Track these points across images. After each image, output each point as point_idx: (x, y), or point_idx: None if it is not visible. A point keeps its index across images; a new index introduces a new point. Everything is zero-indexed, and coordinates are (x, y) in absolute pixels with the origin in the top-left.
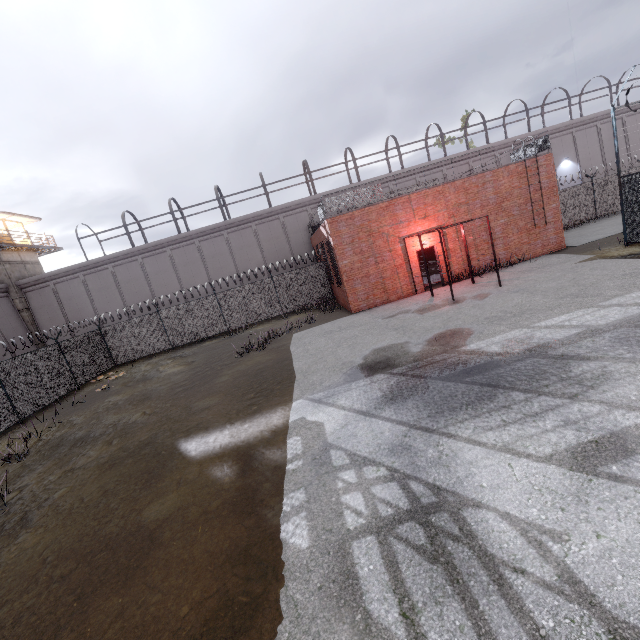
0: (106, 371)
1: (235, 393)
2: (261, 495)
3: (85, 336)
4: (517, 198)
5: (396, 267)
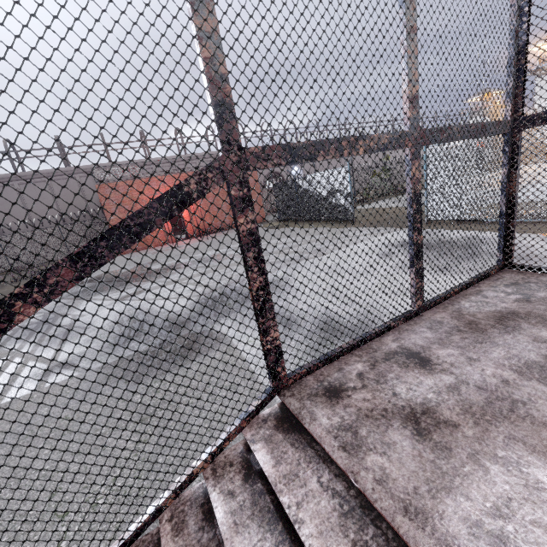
0: None
1: None
2: None
3: None
4: None
5: None
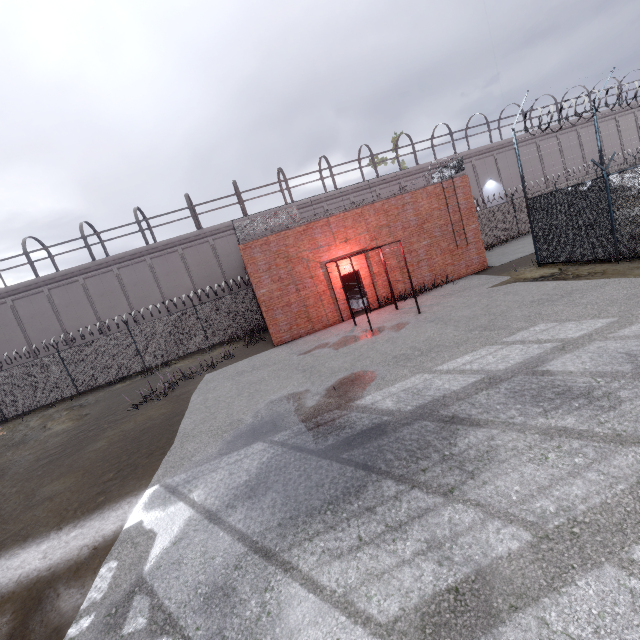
0: None
1: (96, 471)
2: None
3: None
4: (438, 219)
5: (319, 294)
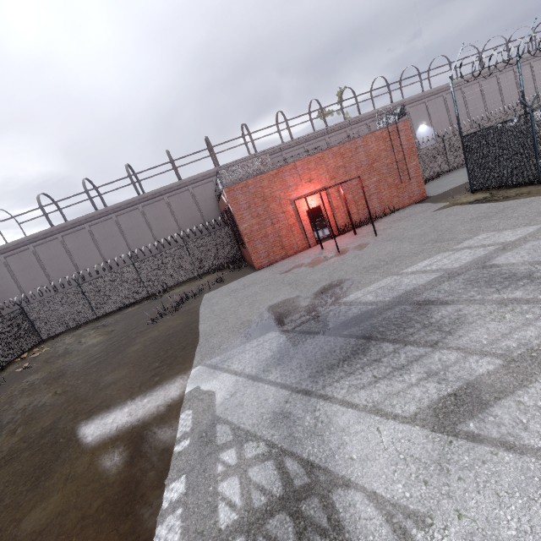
0: (33, 347)
1: (142, 363)
2: (143, 488)
3: (6, 317)
4: (384, 159)
5: (290, 226)
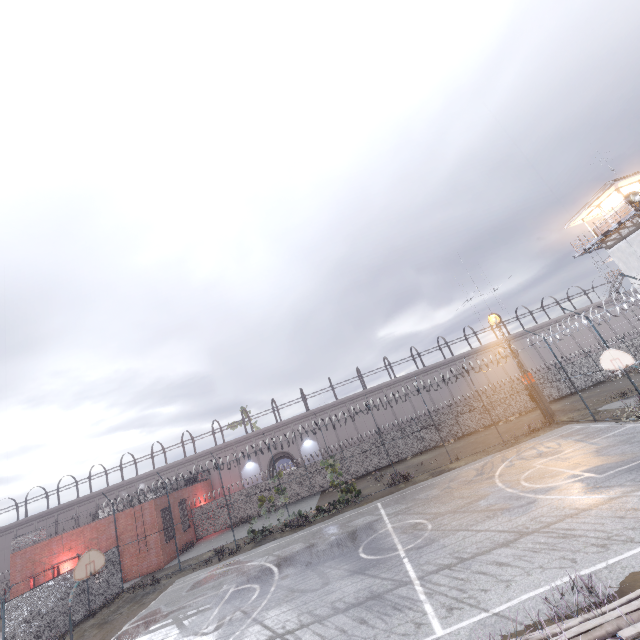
0: None
1: None
2: None
3: None
4: (131, 531)
5: None
